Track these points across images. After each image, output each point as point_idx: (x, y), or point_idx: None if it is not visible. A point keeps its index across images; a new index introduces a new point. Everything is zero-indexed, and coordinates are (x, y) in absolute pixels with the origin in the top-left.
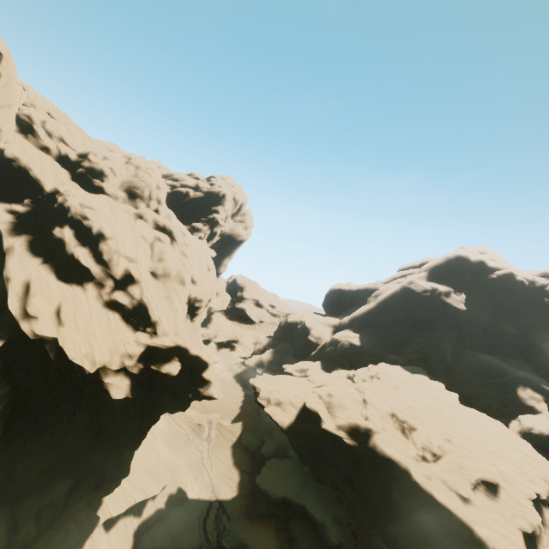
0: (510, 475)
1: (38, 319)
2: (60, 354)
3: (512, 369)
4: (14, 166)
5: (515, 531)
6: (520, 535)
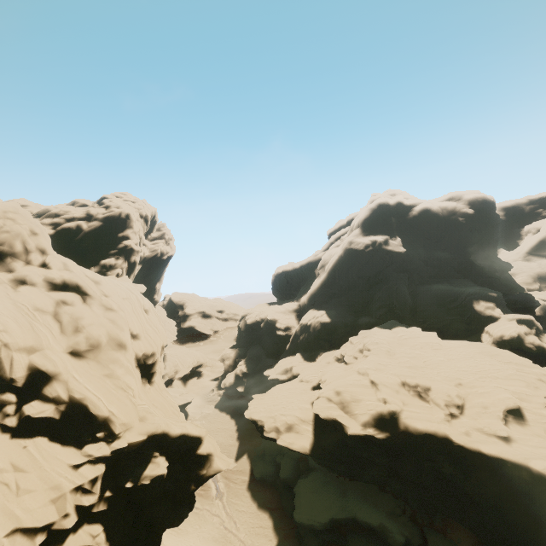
0: (522, 392)
1: None
2: None
3: (461, 289)
4: None
5: None
6: None
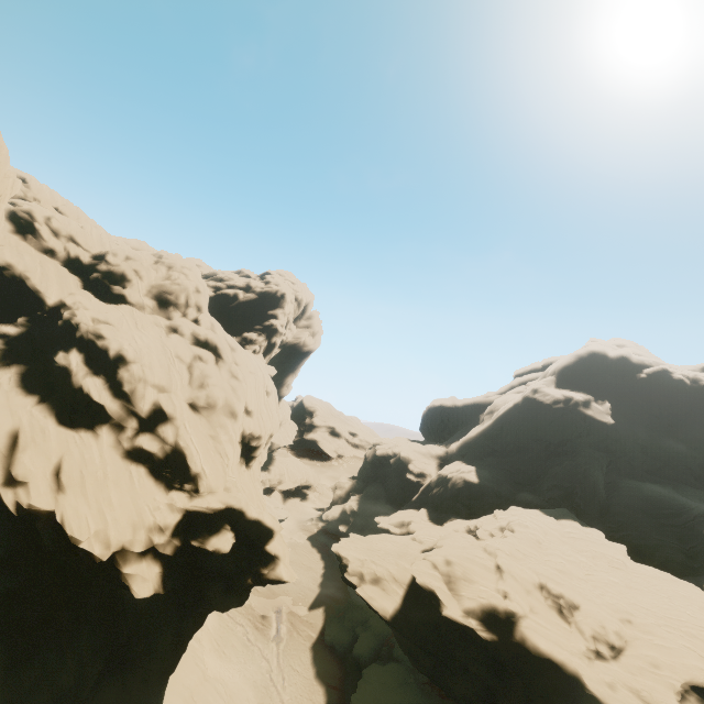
0: None
1: (27, 485)
2: (58, 536)
3: (692, 502)
4: (5, 276)
5: None
6: None
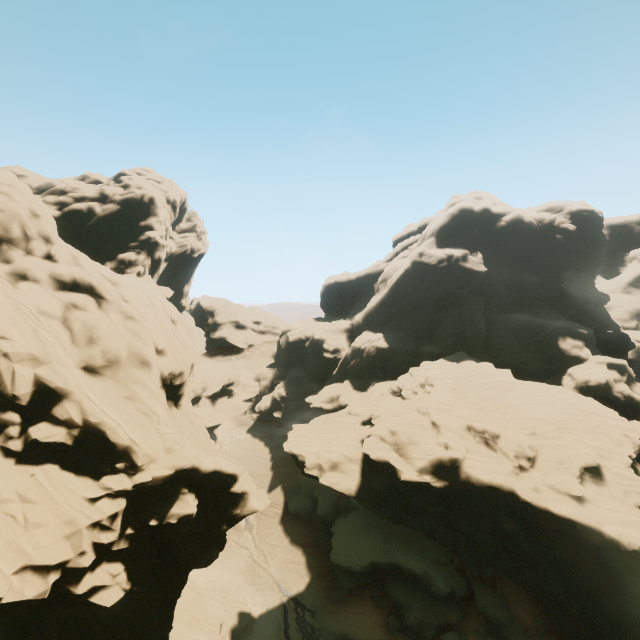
0: (604, 448)
1: None
2: None
3: (546, 321)
4: None
5: (635, 511)
6: (639, 514)
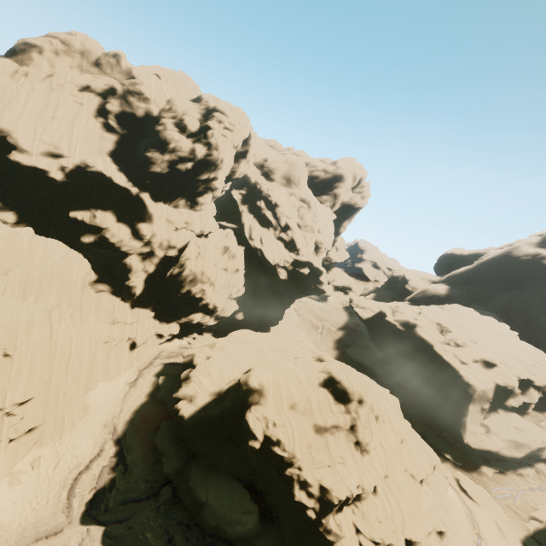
0: (511, 365)
1: (255, 241)
2: (262, 256)
3: None
4: None
5: (490, 381)
6: (492, 383)
